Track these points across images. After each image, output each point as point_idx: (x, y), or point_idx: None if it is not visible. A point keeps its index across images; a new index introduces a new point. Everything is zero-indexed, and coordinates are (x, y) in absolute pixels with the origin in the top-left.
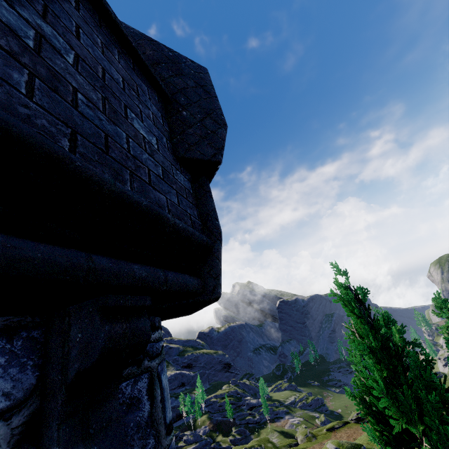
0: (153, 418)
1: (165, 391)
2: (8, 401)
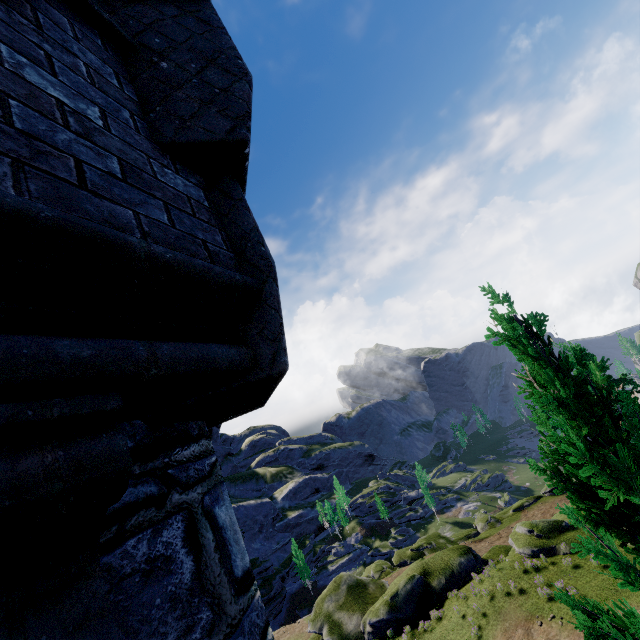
0: (203, 579)
1: (227, 531)
2: None
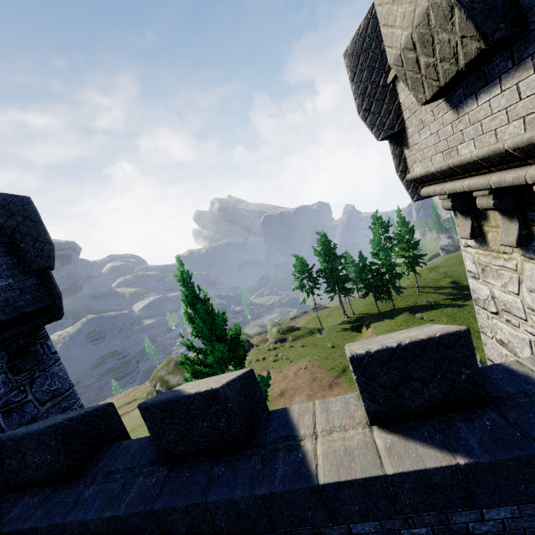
0: (45, 352)
1: (50, 345)
2: (2, 357)
